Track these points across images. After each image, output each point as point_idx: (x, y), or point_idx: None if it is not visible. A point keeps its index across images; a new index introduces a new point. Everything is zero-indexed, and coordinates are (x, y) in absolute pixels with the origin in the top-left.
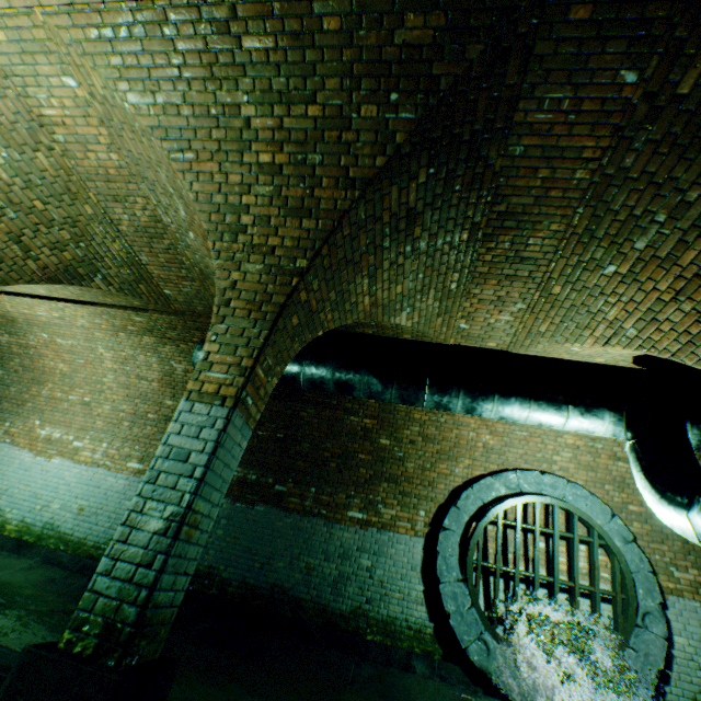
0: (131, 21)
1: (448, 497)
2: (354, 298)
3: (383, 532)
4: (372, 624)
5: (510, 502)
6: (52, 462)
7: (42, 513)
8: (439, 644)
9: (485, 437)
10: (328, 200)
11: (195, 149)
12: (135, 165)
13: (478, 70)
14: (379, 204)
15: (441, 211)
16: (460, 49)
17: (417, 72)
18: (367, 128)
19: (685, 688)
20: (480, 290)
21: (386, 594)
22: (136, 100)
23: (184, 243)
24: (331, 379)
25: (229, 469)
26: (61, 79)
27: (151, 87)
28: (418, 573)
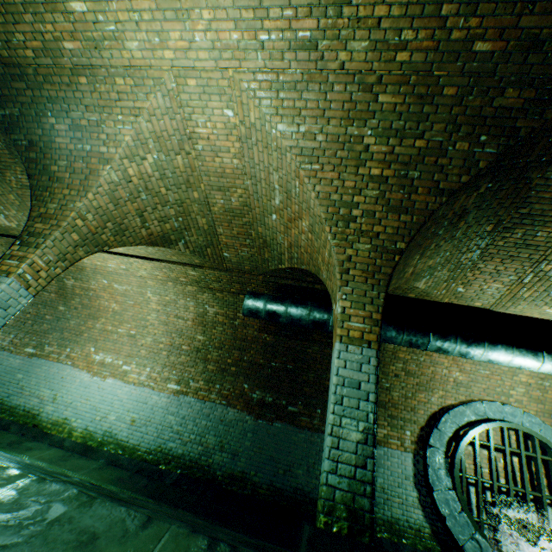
0: (299, 80)
1: (427, 421)
2: (406, 268)
3: (379, 448)
4: (380, 524)
5: (484, 426)
6: (106, 382)
7: (101, 423)
8: (437, 542)
9: (455, 374)
10: (420, 203)
11: (321, 163)
12: (250, 168)
13: (547, 125)
14: (451, 206)
15: (482, 211)
16: (540, 112)
17: (504, 124)
18: (458, 157)
19: None
20: (484, 265)
21: (387, 498)
22: (283, 128)
23: (260, 221)
24: None
25: None
26: (223, 111)
27: (298, 121)
28: (411, 482)
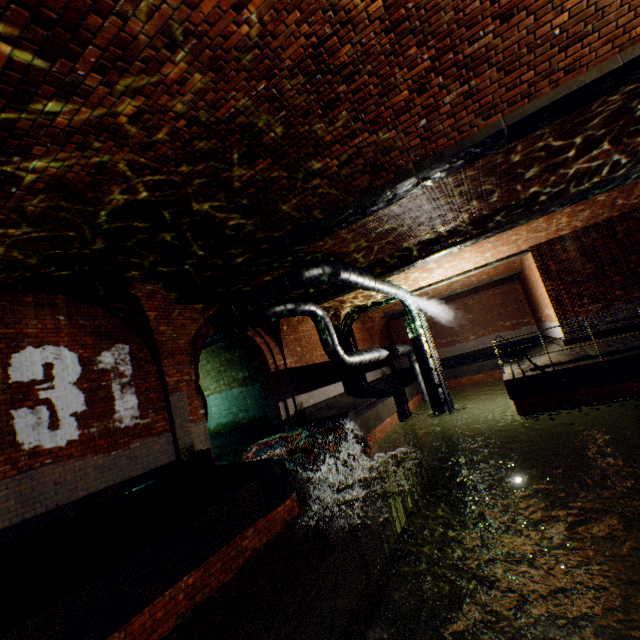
0: None
1: None
2: None
3: None
4: None
5: None
6: None
7: None
8: None
9: None
10: None
11: None
12: None
13: None
14: None
15: None
16: None
17: None
18: None
19: (215, 422)
20: None
21: None
22: None
23: None
24: None
25: None
26: None
27: None
28: None
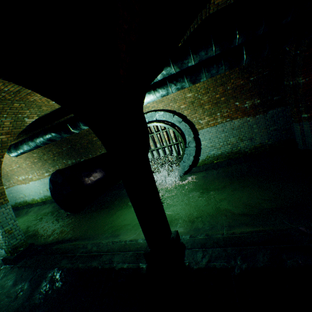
0: None
1: None
2: None
3: None
4: None
5: None
6: (30, 184)
7: (41, 195)
8: None
9: None
10: None
11: None
12: None
13: None
14: None
15: None
16: None
17: None
18: None
19: (205, 155)
20: (33, 99)
21: None
22: None
23: None
24: (46, 141)
25: (10, 215)
26: None
27: None
28: None
